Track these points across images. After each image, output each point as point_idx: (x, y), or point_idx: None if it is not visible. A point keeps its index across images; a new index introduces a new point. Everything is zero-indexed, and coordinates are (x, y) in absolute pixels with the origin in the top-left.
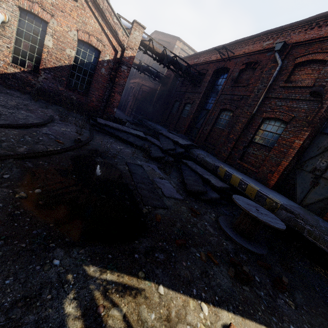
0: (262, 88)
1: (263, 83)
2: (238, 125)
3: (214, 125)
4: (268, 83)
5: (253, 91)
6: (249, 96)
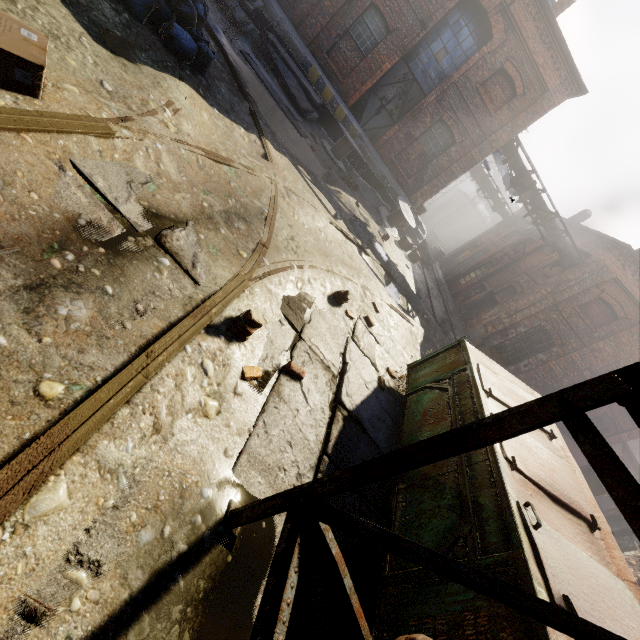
0: None
1: None
2: None
3: None
4: None
5: None
6: None
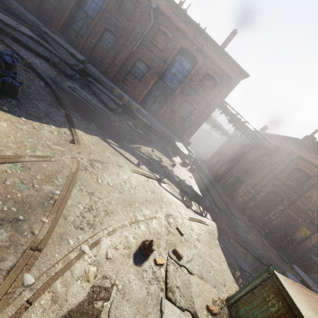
0: (140, 33)
1: (141, 29)
2: (122, 55)
3: (99, 41)
4: (144, 32)
5: (134, 31)
6: (131, 32)
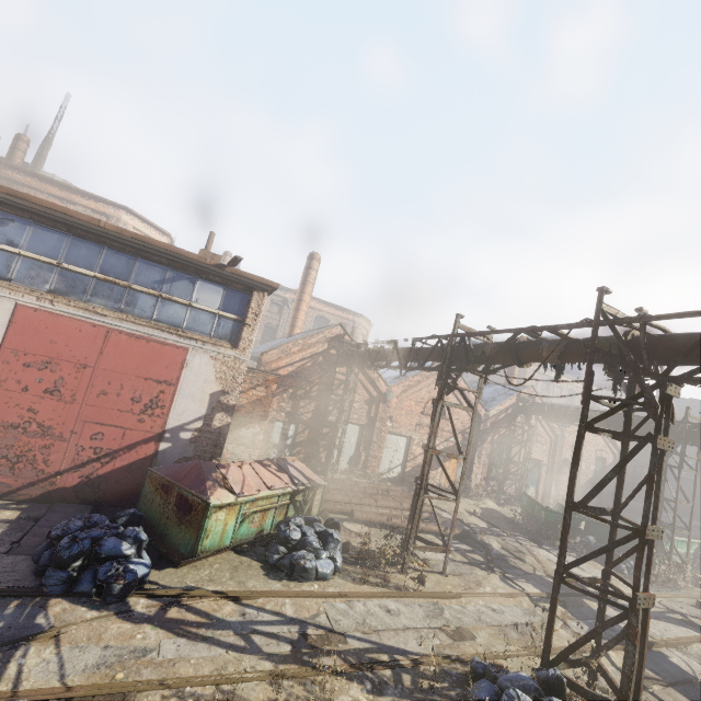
0: None
1: None
2: None
3: None
4: None
5: None
6: None
